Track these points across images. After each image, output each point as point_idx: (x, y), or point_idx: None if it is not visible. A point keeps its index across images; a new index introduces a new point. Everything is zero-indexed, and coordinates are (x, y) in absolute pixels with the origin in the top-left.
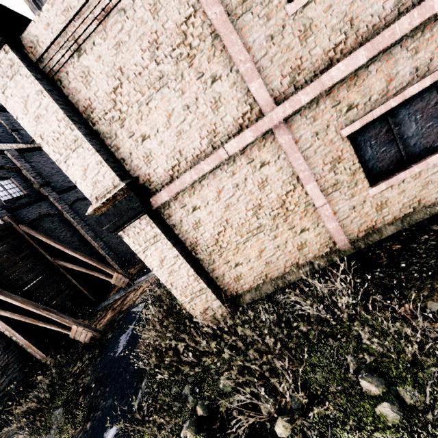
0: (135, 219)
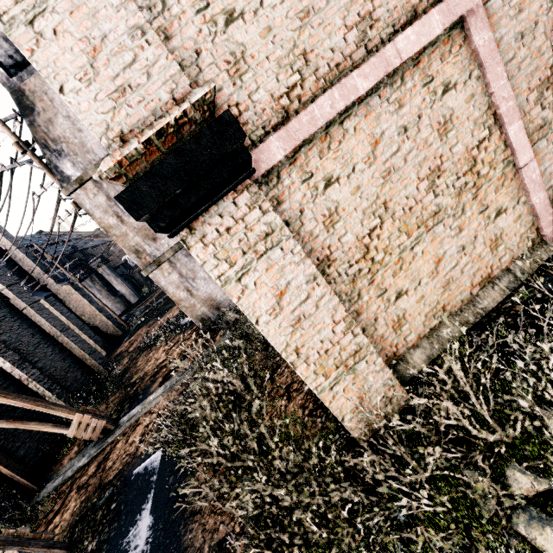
0: (229, 188)
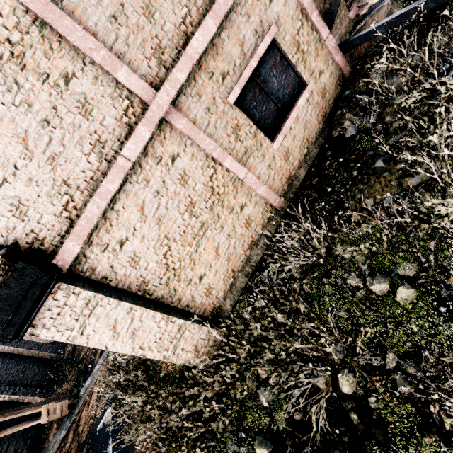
0: (45, 297)
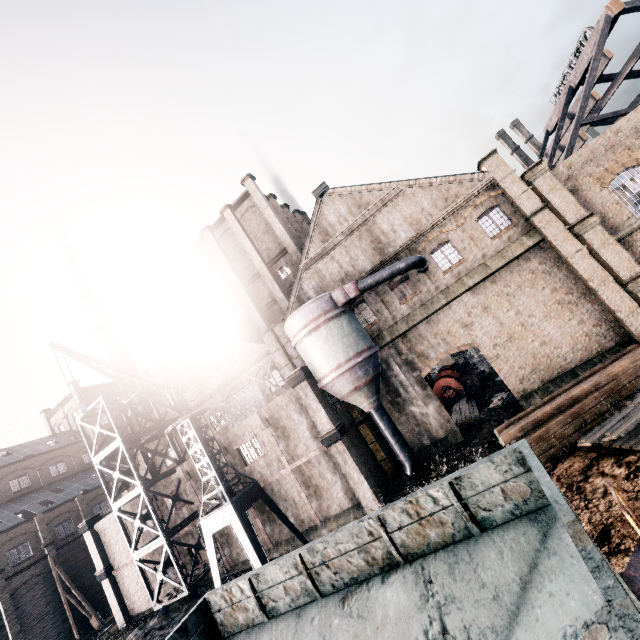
0: (105, 579)
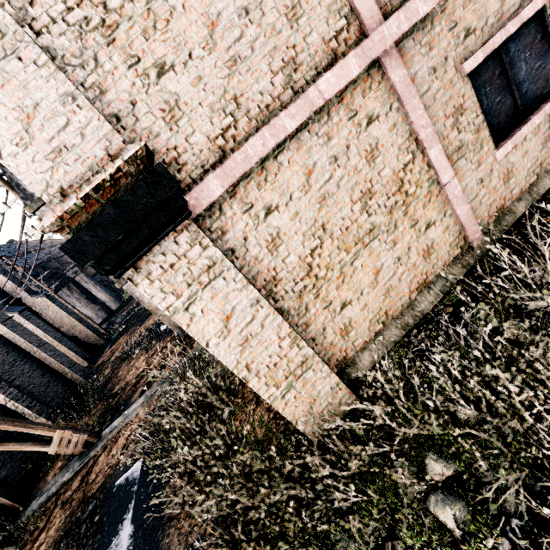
0: (168, 230)
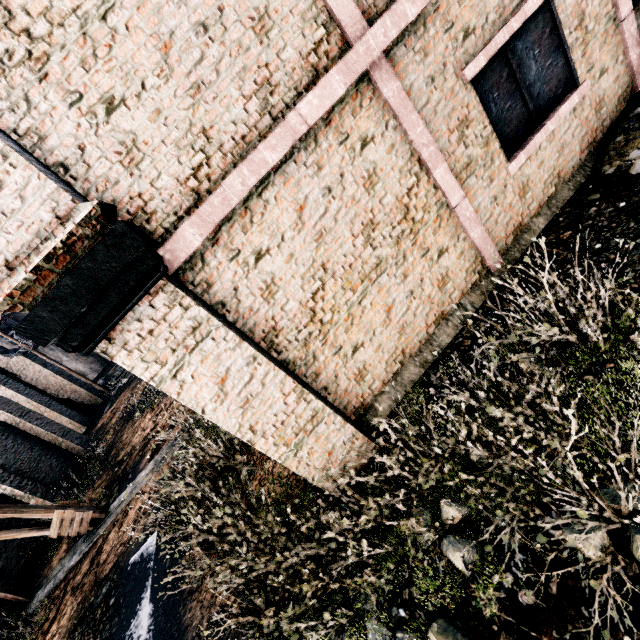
0: (140, 294)
